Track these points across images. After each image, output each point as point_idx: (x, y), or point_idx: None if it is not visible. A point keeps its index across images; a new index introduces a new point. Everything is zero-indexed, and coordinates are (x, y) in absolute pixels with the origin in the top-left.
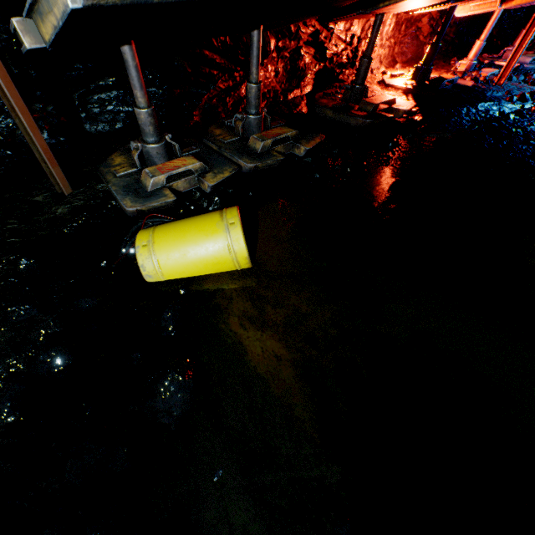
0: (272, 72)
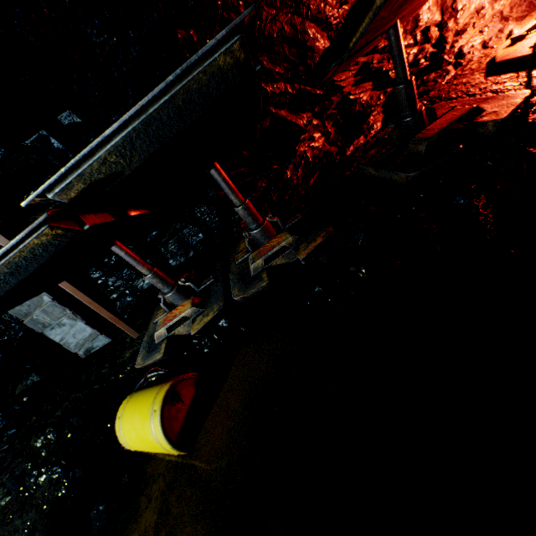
0: (321, 137)
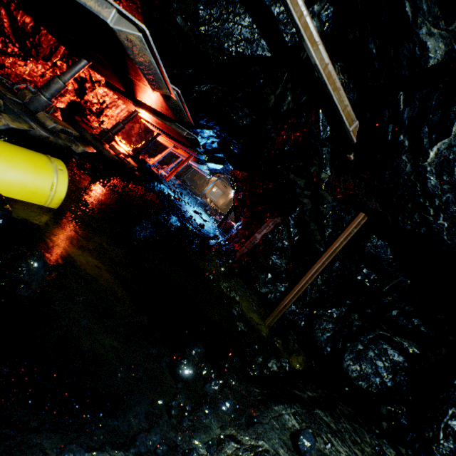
0: (41, 71)
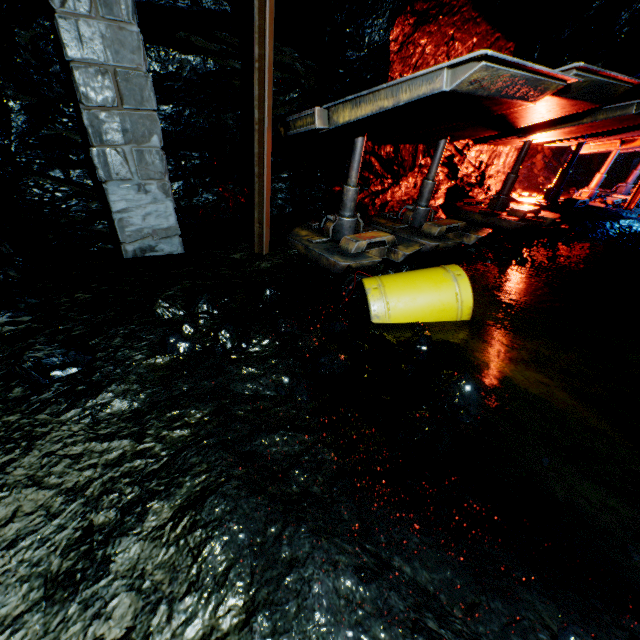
0: (412, 183)
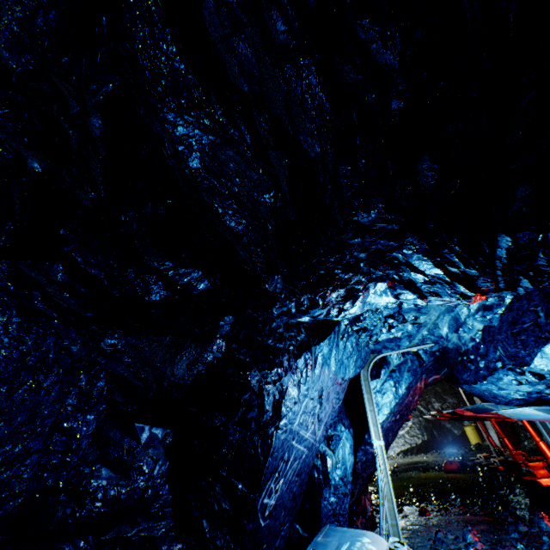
0: None
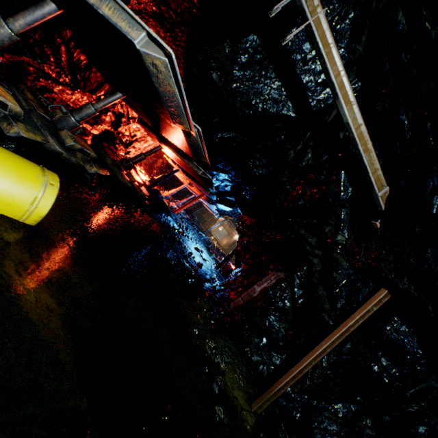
0: (85, 102)
